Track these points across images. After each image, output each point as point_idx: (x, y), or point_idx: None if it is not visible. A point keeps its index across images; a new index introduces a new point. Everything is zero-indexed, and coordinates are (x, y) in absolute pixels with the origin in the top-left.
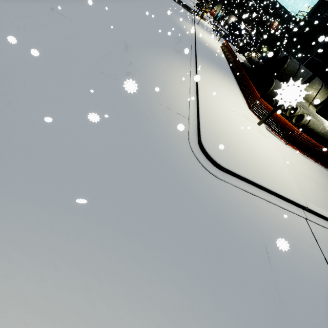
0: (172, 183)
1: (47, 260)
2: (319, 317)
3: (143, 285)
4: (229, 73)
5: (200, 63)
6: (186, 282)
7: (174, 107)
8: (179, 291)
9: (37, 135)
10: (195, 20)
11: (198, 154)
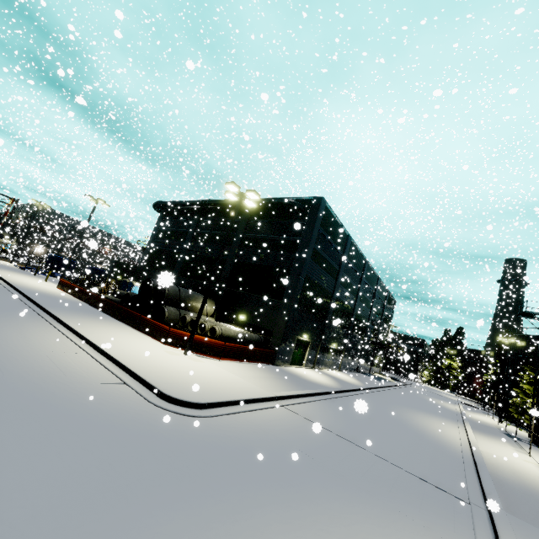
0: (184, 444)
1: None
2: (340, 454)
3: (253, 522)
4: (105, 316)
5: (64, 317)
6: (271, 496)
7: (97, 379)
8: (274, 504)
9: None
10: None
11: (172, 407)
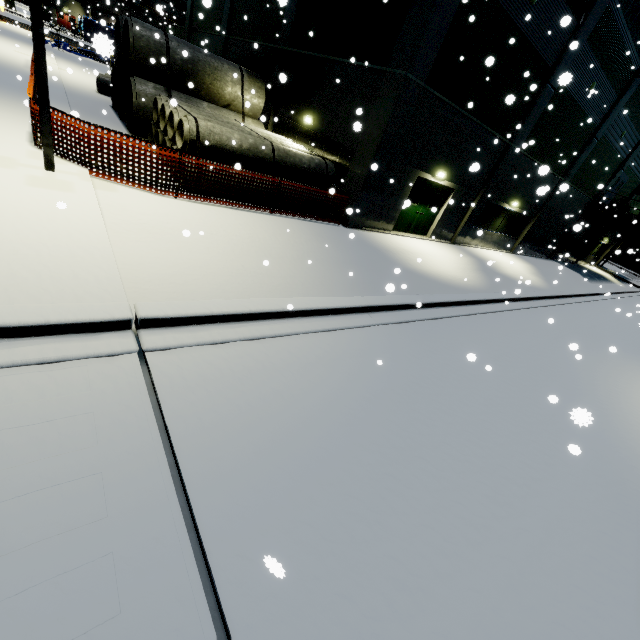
0: None
1: None
2: None
3: None
4: (14, 91)
5: None
6: None
7: None
8: None
9: None
10: None
11: None
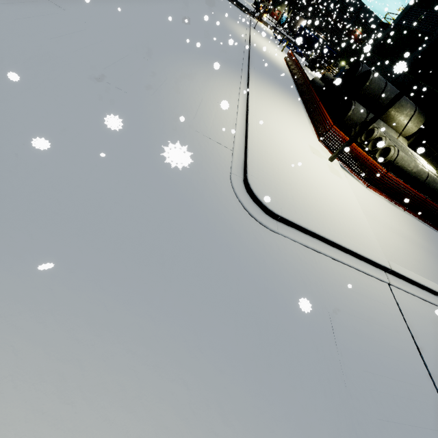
0: (203, 235)
1: (1, 339)
2: (400, 413)
3: (148, 374)
4: (294, 93)
5: (253, 78)
6: (213, 368)
7: (213, 135)
8: (202, 381)
9: (1, 165)
10: (250, 23)
11: (242, 196)
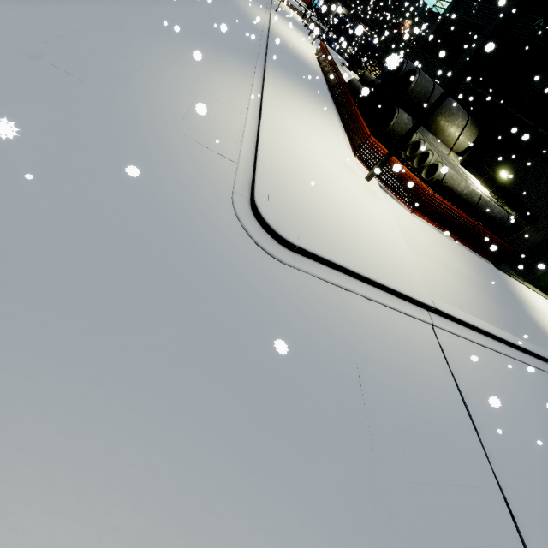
0: (188, 271)
1: None
2: (436, 473)
3: (91, 459)
4: (325, 96)
5: (271, 74)
6: (192, 443)
7: (210, 142)
8: (175, 461)
9: None
10: (271, 4)
11: (247, 221)
